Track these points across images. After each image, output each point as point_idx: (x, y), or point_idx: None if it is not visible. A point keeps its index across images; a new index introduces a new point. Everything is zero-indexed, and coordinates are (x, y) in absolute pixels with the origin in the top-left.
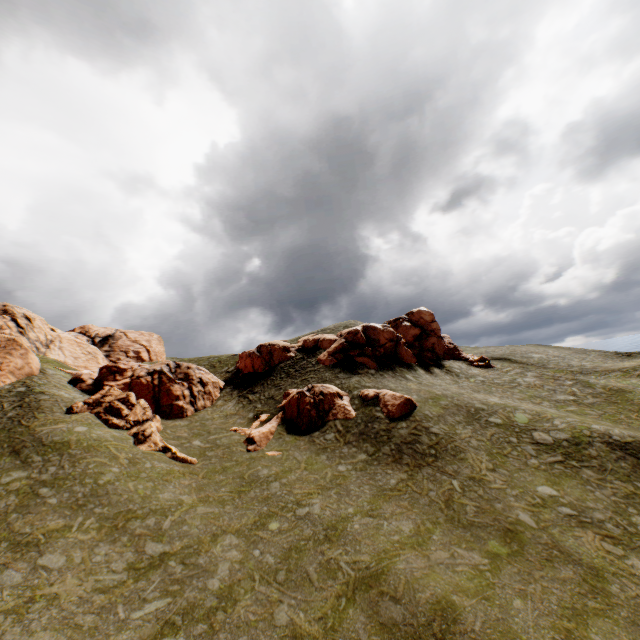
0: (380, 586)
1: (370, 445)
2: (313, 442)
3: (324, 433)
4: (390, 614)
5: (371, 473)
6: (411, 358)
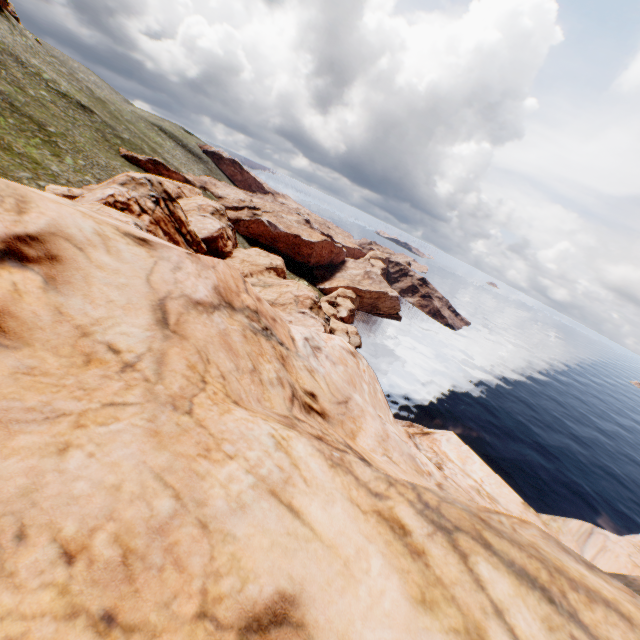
0: None
1: None
2: None
3: None
4: None
5: None
6: None
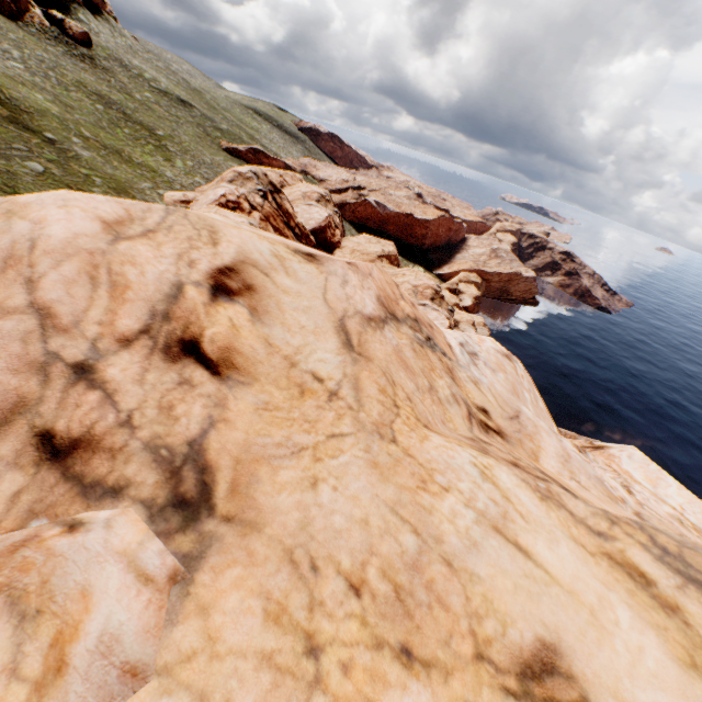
0: (87, 86)
1: (65, 47)
2: (23, 28)
3: (28, 27)
4: (92, 91)
5: (70, 59)
6: (83, 7)
